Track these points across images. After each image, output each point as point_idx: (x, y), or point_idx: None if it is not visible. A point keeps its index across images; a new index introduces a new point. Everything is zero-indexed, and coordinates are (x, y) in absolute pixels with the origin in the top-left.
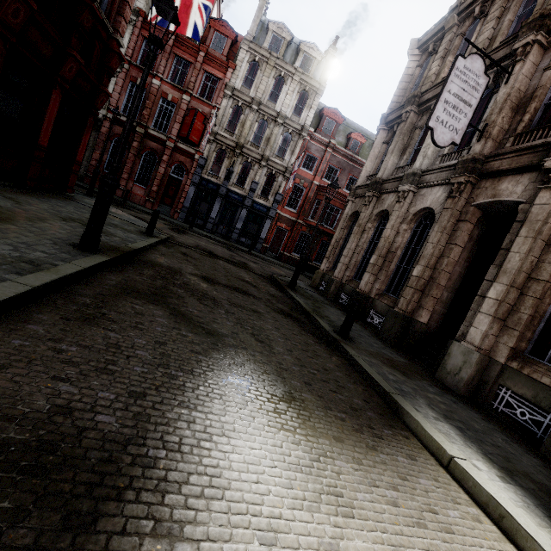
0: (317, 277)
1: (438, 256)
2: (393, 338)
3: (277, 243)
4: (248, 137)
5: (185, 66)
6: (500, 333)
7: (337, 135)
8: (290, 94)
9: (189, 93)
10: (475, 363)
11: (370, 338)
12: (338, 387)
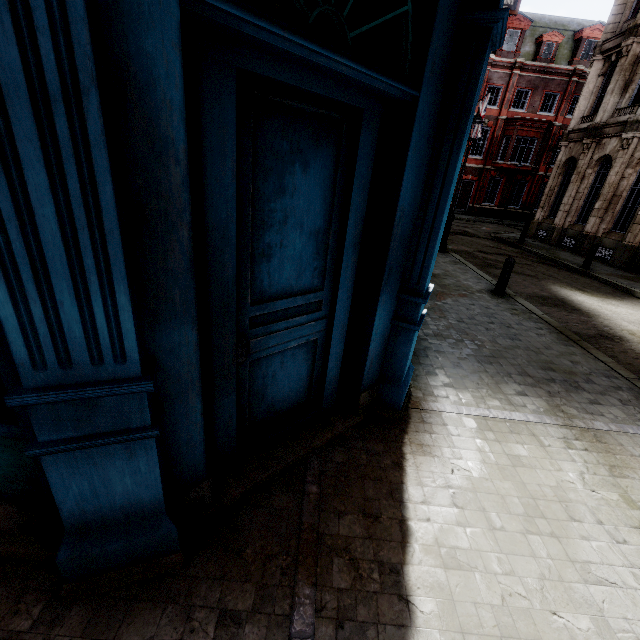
0: (532, 227)
1: None
2: (622, 264)
3: (464, 197)
4: None
5: None
6: None
7: (523, 45)
8: None
9: None
10: None
11: (603, 267)
12: (597, 288)
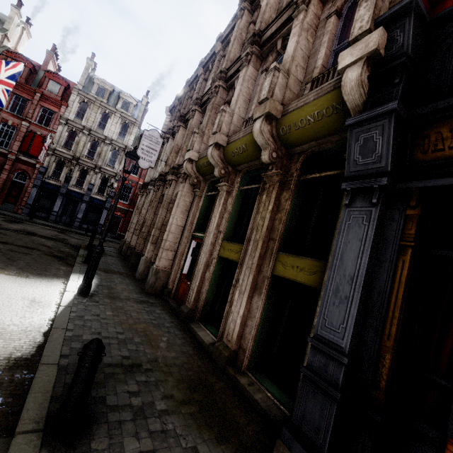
0: (122, 244)
1: (151, 220)
2: (132, 265)
3: (115, 226)
4: (83, 152)
5: (24, 101)
6: (154, 249)
7: None
8: (114, 124)
9: (28, 120)
10: (143, 264)
11: (115, 266)
12: (43, 271)
